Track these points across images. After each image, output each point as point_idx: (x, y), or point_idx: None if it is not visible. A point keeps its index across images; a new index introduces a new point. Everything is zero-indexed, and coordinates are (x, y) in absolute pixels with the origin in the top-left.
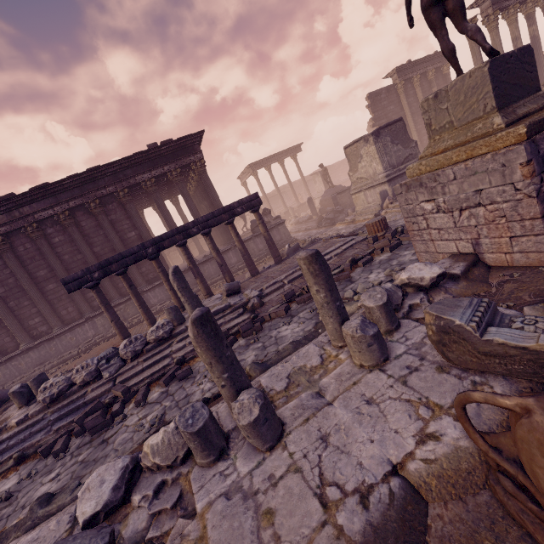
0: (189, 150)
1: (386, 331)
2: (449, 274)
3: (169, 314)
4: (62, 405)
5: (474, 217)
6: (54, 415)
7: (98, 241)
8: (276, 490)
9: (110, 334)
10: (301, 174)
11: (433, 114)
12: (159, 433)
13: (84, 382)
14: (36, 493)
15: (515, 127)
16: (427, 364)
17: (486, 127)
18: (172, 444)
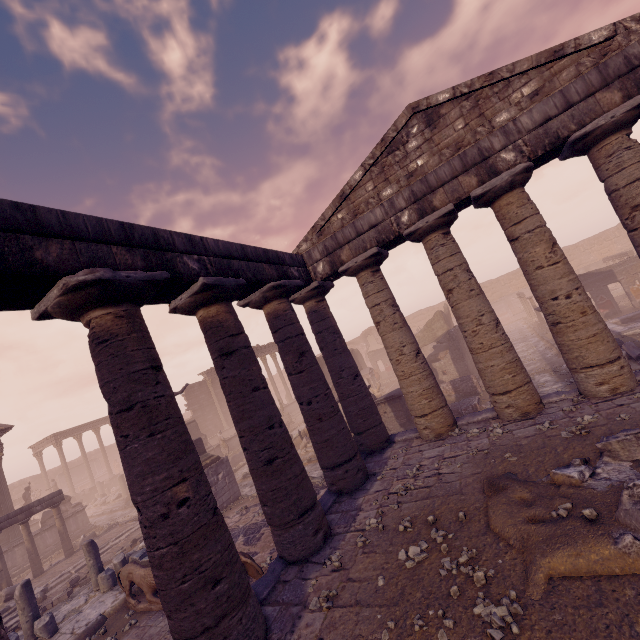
0: None
1: None
2: None
3: None
4: None
5: None
6: None
7: None
8: None
9: None
10: None
11: None
12: None
13: None
14: None
15: None
16: None
17: None
18: None
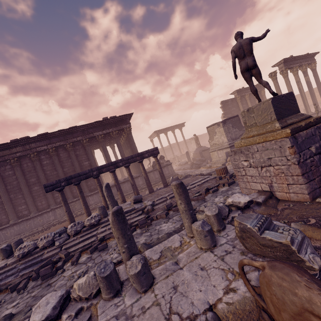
0: (124, 121)
1: (217, 230)
2: (256, 202)
3: (99, 210)
4: (28, 259)
5: (268, 171)
6: (22, 265)
7: (67, 165)
8: (145, 315)
9: (62, 220)
10: (183, 138)
11: (247, 118)
12: (84, 277)
13: (44, 246)
14: (2, 314)
15: (285, 129)
16: (236, 250)
17: (272, 127)
18: (91, 284)
